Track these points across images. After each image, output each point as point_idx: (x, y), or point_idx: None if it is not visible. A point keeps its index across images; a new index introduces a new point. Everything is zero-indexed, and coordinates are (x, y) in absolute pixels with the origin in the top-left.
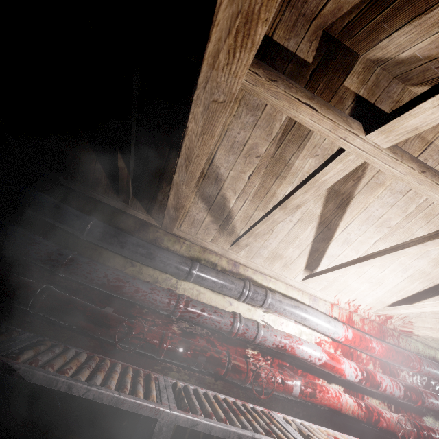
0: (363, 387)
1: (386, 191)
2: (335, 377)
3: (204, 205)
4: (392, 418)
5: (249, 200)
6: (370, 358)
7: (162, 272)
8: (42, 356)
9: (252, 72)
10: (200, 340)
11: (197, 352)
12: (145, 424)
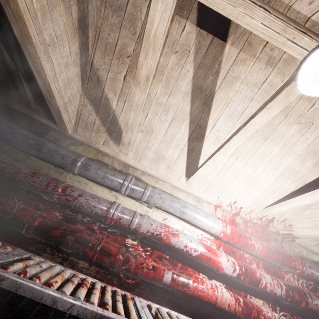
0: (246, 286)
1: (243, 84)
2: (217, 273)
3: (92, 108)
4: (274, 318)
5: (128, 101)
6: (253, 258)
7: (55, 166)
8: None
9: None
10: (79, 225)
11: (67, 231)
12: None
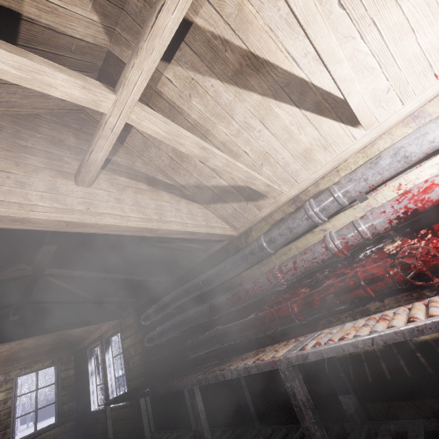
0: None
1: None
2: None
3: (220, 204)
4: None
5: None
6: None
7: (258, 263)
8: (219, 367)
9: (77, 183)
10: (327, 282)
11: (321, 295)
12: (335, 377)
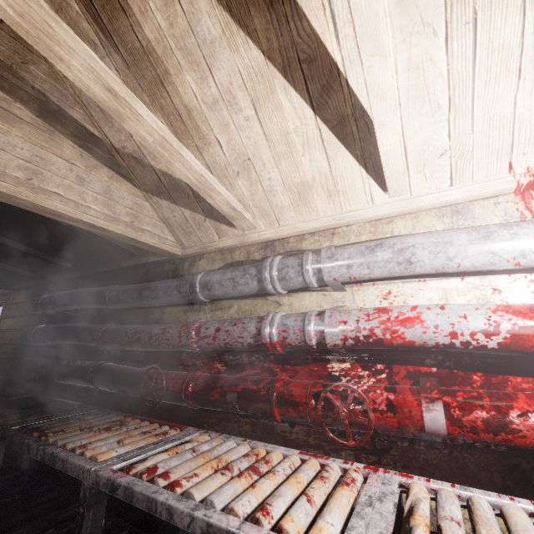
0: None
1: None
2: None
3: (166, 201)
4: None
5: None
6: None
7: (189, 305)
8: (52, 424)
9: None
10: (246, 371)
11: (225, 388)
12: None
